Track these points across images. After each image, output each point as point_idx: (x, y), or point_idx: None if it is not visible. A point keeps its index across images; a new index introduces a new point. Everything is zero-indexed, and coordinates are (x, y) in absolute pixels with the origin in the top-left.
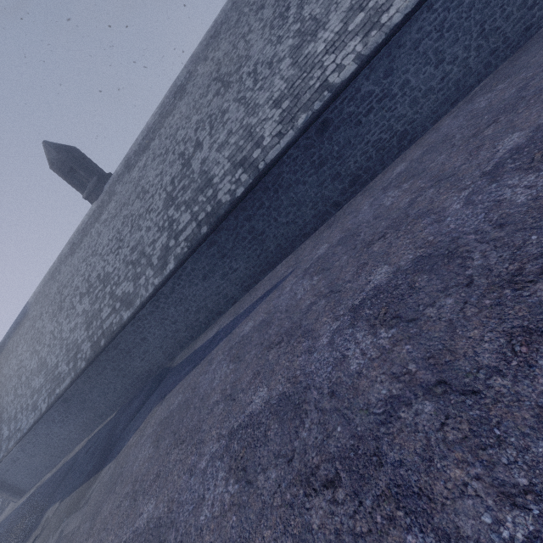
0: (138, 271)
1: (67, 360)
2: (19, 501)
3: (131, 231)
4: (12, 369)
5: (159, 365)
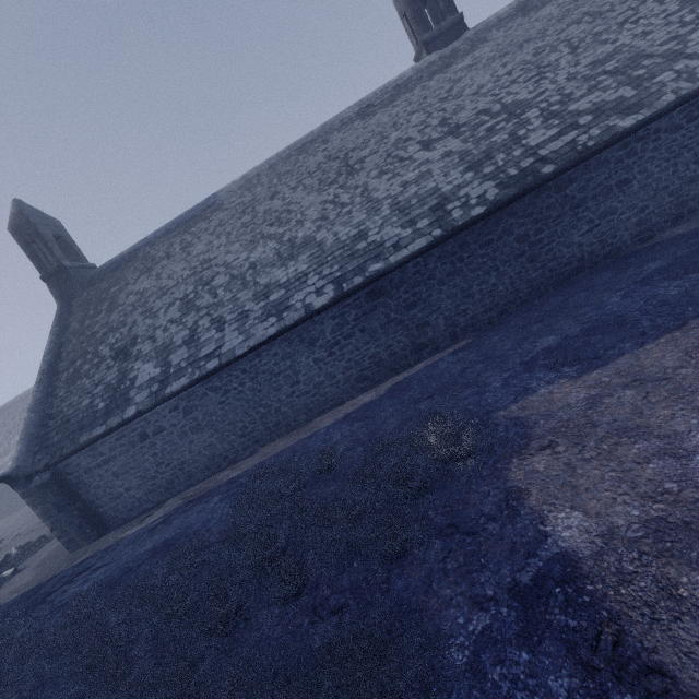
0: (640, 73)
1: (403, 220)
2: (107, 538)
3: (577, 51)
4: (170, 277)
5: (612, 248)
